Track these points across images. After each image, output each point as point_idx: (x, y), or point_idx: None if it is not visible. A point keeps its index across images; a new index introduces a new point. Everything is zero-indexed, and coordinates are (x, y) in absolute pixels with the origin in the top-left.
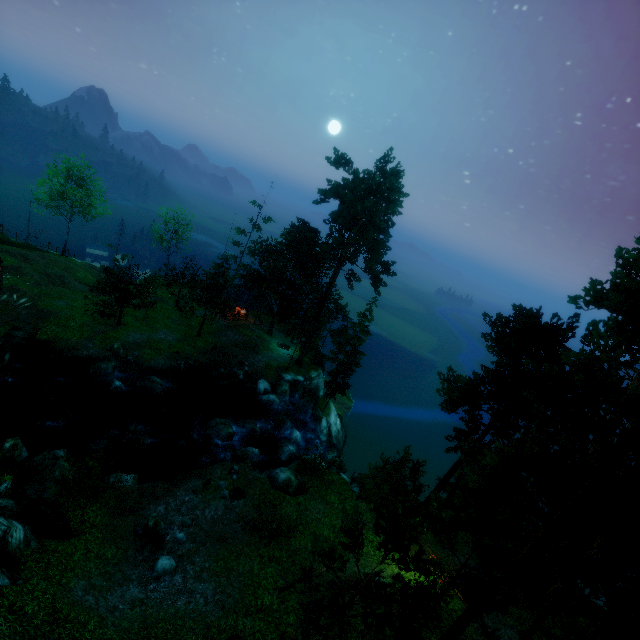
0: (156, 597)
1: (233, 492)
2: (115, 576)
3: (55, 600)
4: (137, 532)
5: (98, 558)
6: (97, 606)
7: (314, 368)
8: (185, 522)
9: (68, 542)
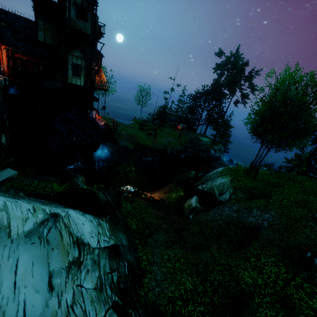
0: None
1: None
2: None
3: None
4: None
5: None
6: None
7: (219, 144)
8: None
9: None
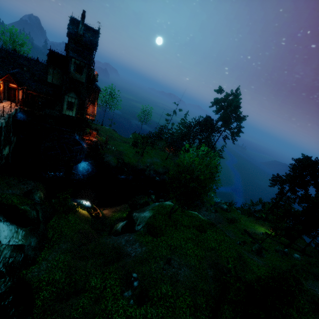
0: None
1: (215, 211)
2: None
3: None
4: None
5: None
6: None
7: None
8: (209, 218)
9: None
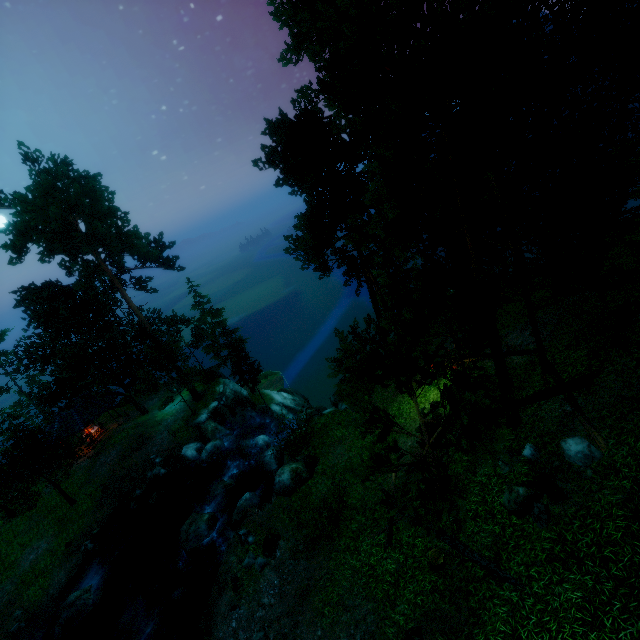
0: None
1: (265, 550)
2: None
3: None
4: None
5: None
6: None
7: (215, 385)
8: None
9: None
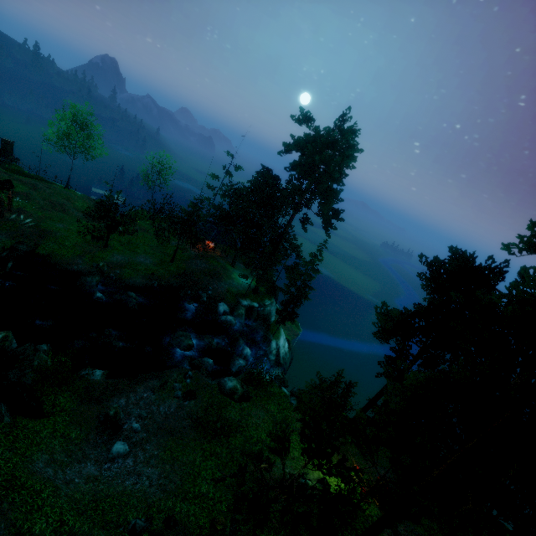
0: (109, 475)
1: (185, 393)
2: (76, 454)
3: (16, 469)
4: (99, 419)
5: (63, 437)
6: (55, 478)
7: (268, 297)
8: (141, 415)
9: (38, 421)
